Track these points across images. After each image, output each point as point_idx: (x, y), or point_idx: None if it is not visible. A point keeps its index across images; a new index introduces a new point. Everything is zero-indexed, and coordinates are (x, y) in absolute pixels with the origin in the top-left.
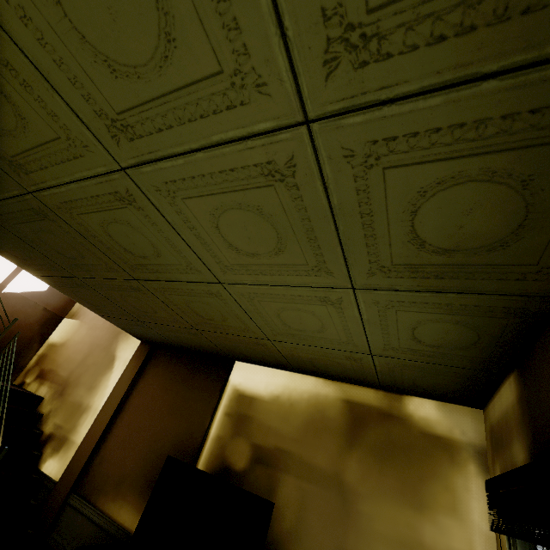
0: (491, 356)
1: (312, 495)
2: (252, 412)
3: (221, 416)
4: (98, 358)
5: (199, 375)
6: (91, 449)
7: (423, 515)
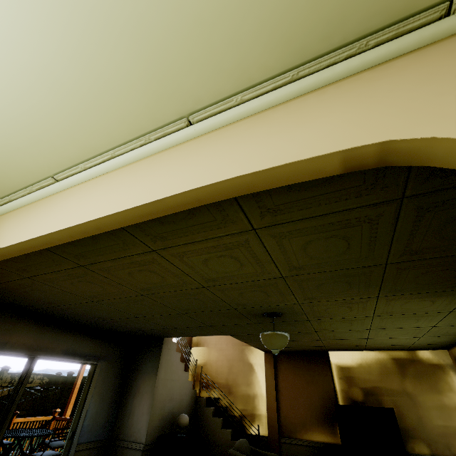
0: None
1: (398, 401)
2: (352, 374)
3: (337, 380)
4: (240, 367)
5: (312, 362)
6: (276, 414)
7: (441, 395)
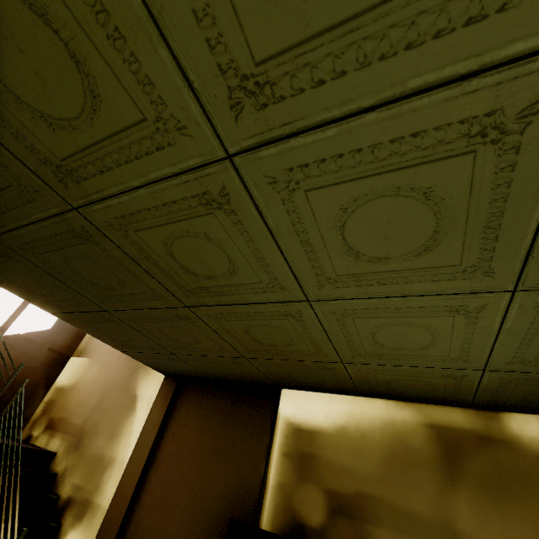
0: None
1: None
2: (315, 450)
3: (278, 457)
4: (116, 400)
5: (241, 409)
6: (122, 513)
7: None
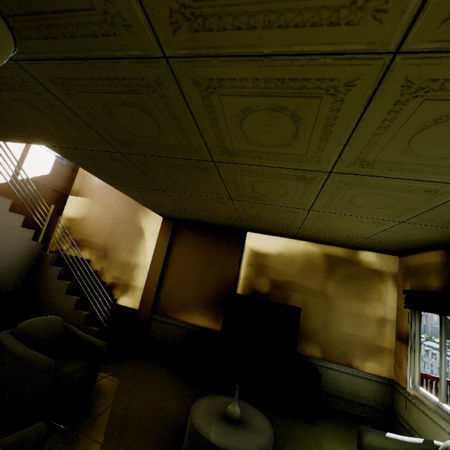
0: (438, 244)
1: (309, 300)
2: (266, 263)
3: (245, 266)
4: (126, 230)
5: (221, 241)
6: (155, 289)
7: (365, 303)
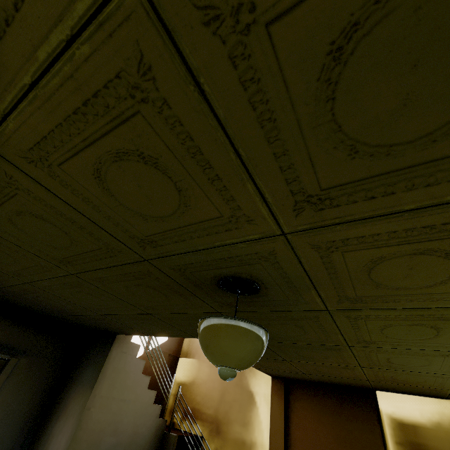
0: None
1: None
2: (422, 440)
3: (393, 445)
4: (235, 395)
5: (347, 406)
6: None
7: None
